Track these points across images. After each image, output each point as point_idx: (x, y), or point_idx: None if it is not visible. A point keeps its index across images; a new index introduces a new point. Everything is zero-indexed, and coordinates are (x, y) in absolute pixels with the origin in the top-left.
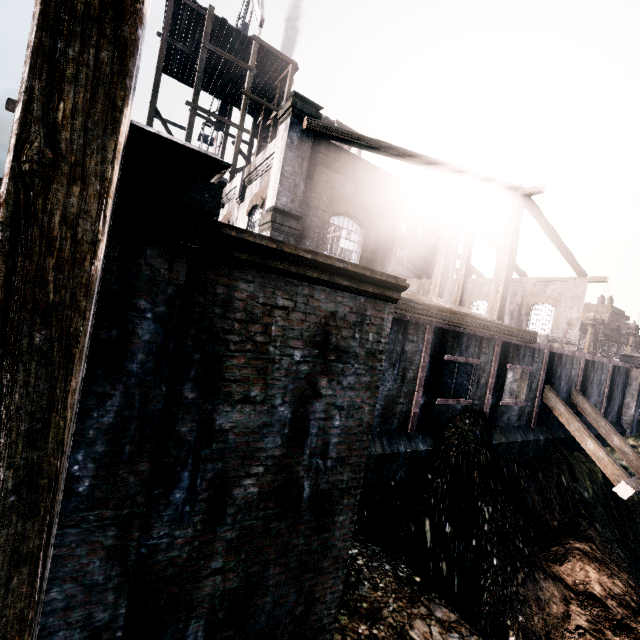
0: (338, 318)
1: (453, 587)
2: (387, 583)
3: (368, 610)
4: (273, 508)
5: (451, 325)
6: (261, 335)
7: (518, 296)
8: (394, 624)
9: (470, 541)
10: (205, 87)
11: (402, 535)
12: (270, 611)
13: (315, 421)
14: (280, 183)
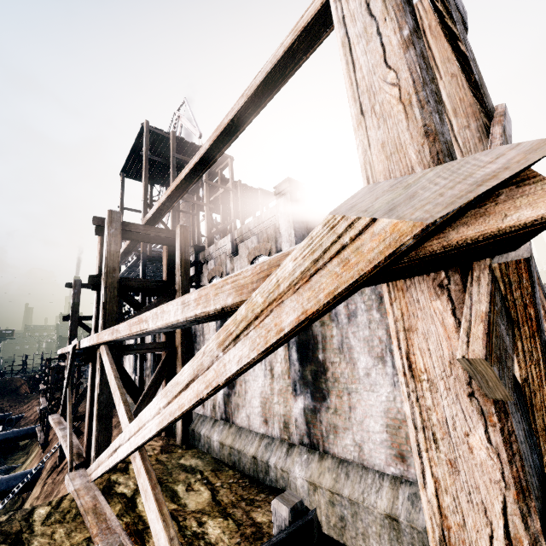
0: None
1: None
2: None
3: None
4: None
5: None
6: None
7: None
8: None
9: None
10: (158, 181)
11: None
12: None
13: None
14: (295, 236)
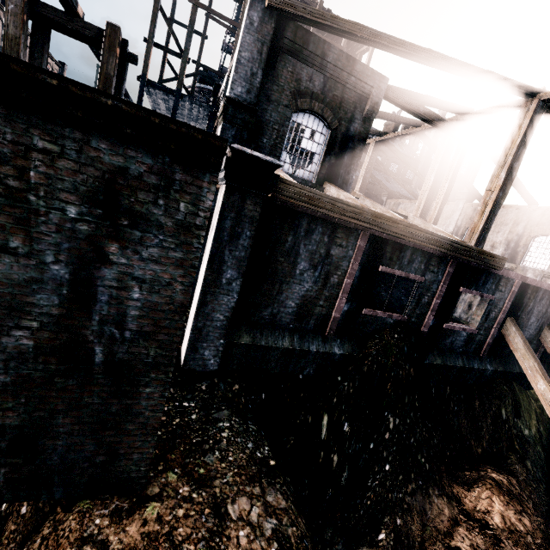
0: (130, 176)
1: (341, 477)
2: (237, 458)
3: (201, 476)
4: (56, 364)
5: (389, 234)
6: (15, 180)
7: (520, 225)
8: (218, 494)
9: (368, 444)
10: None
11: (298, 422)
12: (64, 453)
13: (105, 288)
14: (235, 71)
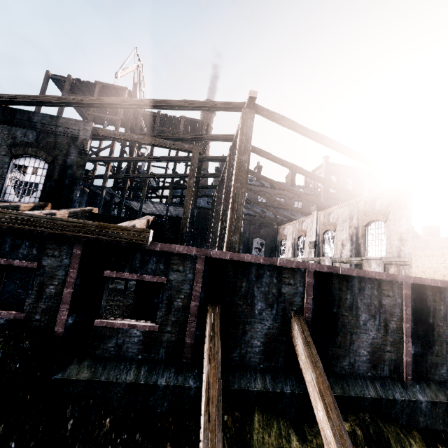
0: None
1: None
2: None
3: None
4: None
5: None
6: None
7: (354, 218)
8: None
9: None
10: (109, 123)
11: None
12: None
13: None
14: None
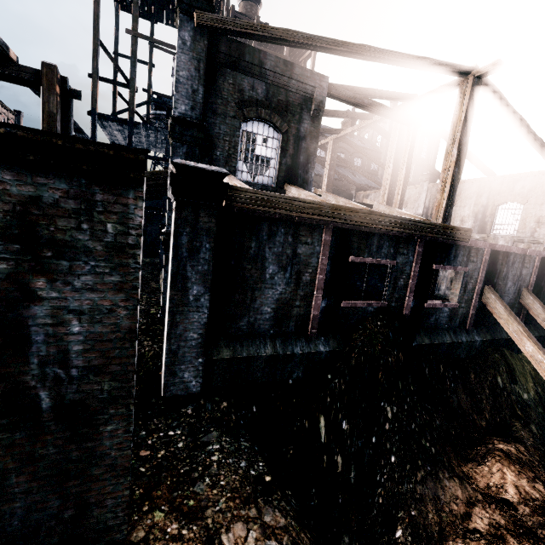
0: (45, 205)
1: (349, 478)
2: (230, 481)
3: (191, 508)
4: None
5: (352, 224)
6: None
7: (483, 197)
8: (210, 525)
9: (370, 438)
10: (160, 18)
11: (295, 430)
12: (25, 515)
13: (39, 327)
14: (176, 90)
